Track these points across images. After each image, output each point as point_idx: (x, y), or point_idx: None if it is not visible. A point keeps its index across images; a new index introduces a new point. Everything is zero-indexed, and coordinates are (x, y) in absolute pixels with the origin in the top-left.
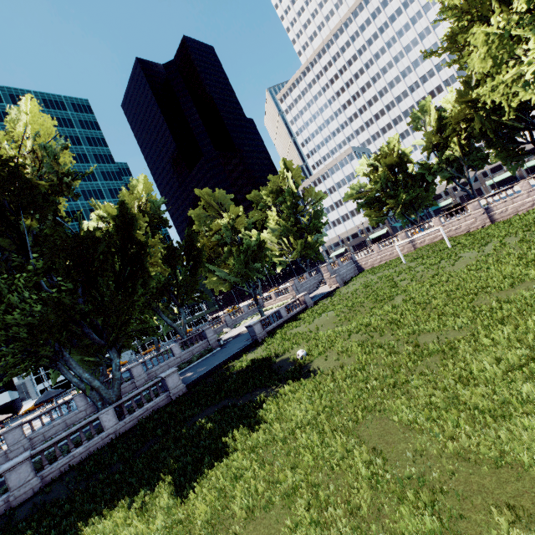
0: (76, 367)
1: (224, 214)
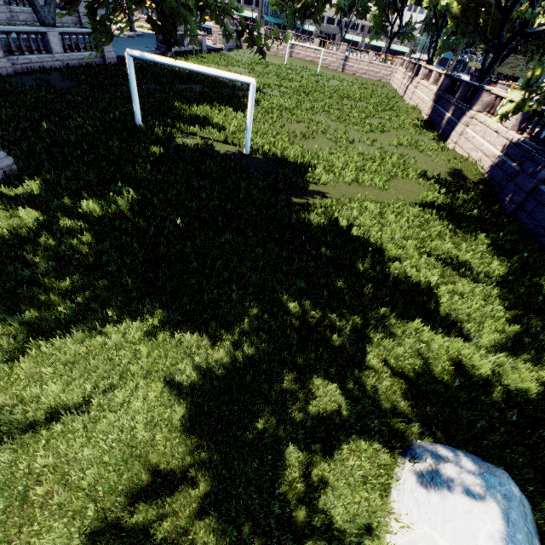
0: None
1: None
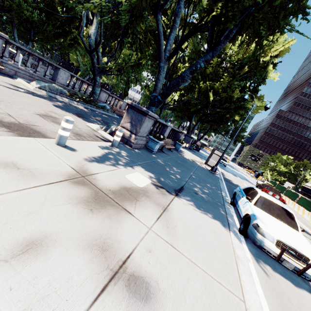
0: (16, 34)
1: None
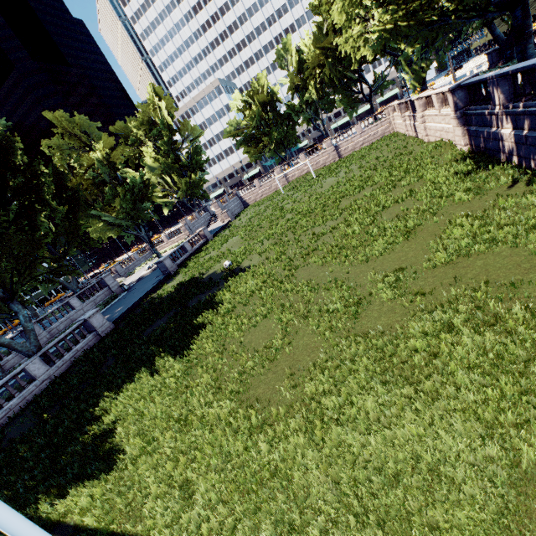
0: None
1: (96, 147)
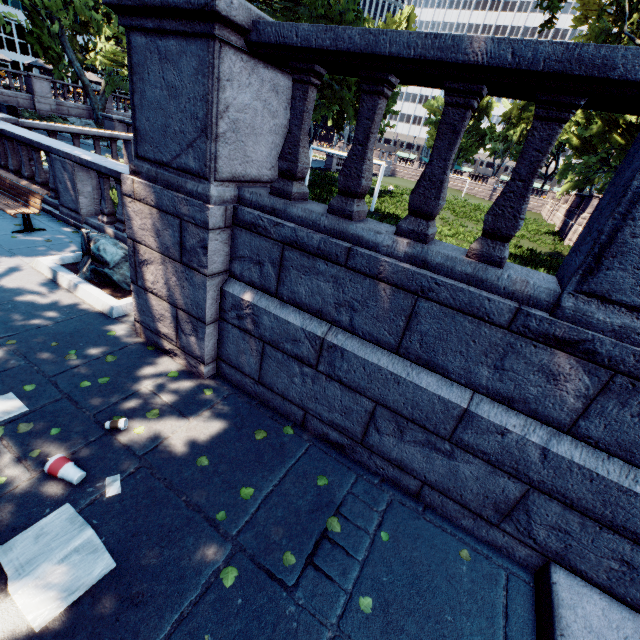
0: None
1: None
